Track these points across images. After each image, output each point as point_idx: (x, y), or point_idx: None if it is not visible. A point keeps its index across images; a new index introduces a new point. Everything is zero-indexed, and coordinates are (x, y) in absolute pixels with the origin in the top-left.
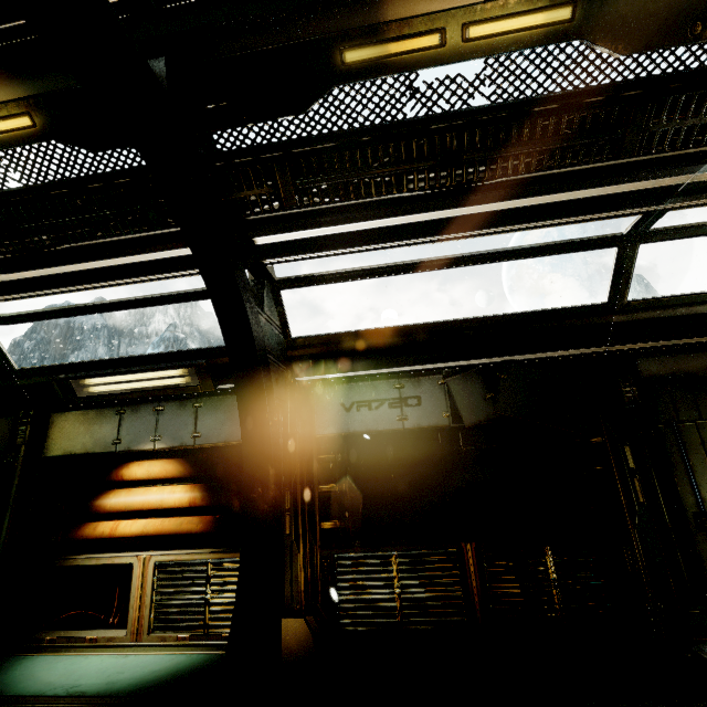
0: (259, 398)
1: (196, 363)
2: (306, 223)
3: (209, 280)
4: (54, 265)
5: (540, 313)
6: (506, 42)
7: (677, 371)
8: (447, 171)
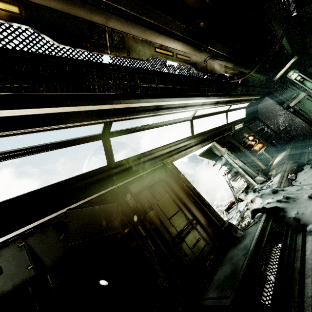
0: None
1: None
2: None
3: None
4: None
5: (78, 176)
6: None
7: (143, 186)
8: None
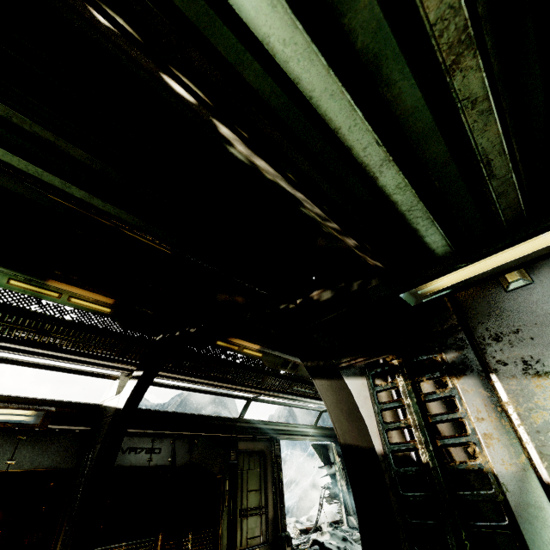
0: (118, 446)
1: (49, 410)
2: (175, 373)
3: (135, 389)
4: (42, 349)
5: (219, 417)
6: (249, 354)
7: (247, 448)
8: (223, 374)
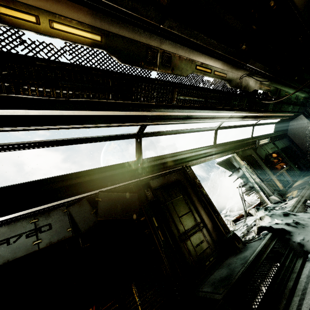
0: None
1: None
2: None
3: None
4: None
5: (112, 166)
6: (74, 38)
7: (162, 183)
8: (51, 89)
